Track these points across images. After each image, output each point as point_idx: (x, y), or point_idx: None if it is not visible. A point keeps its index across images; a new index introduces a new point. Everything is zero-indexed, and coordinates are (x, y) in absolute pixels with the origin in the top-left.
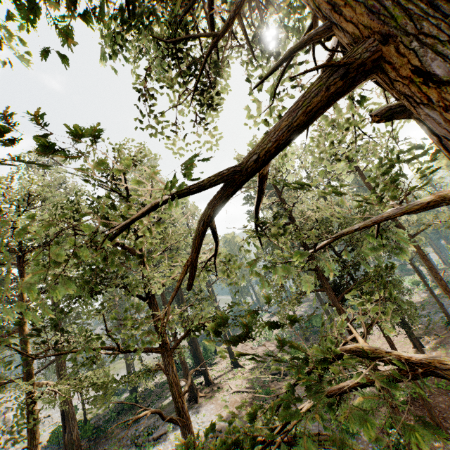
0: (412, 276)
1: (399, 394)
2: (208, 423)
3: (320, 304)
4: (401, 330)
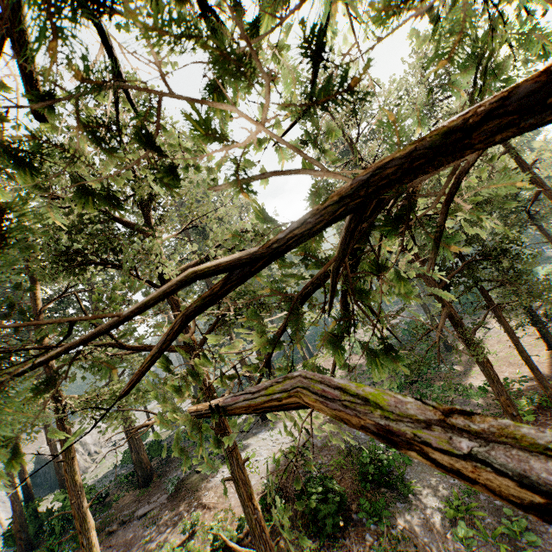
0: (551, 265)
1: (522, 403)
2: (283, 440)
3: (422, 309)
4: (531, 330)
